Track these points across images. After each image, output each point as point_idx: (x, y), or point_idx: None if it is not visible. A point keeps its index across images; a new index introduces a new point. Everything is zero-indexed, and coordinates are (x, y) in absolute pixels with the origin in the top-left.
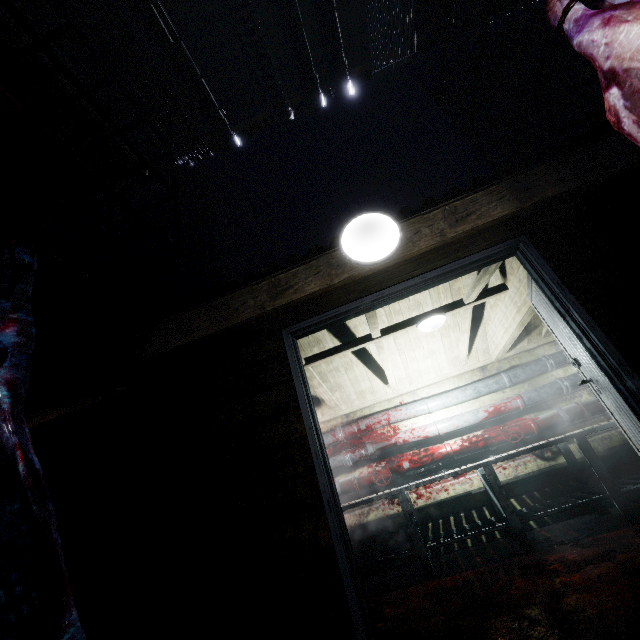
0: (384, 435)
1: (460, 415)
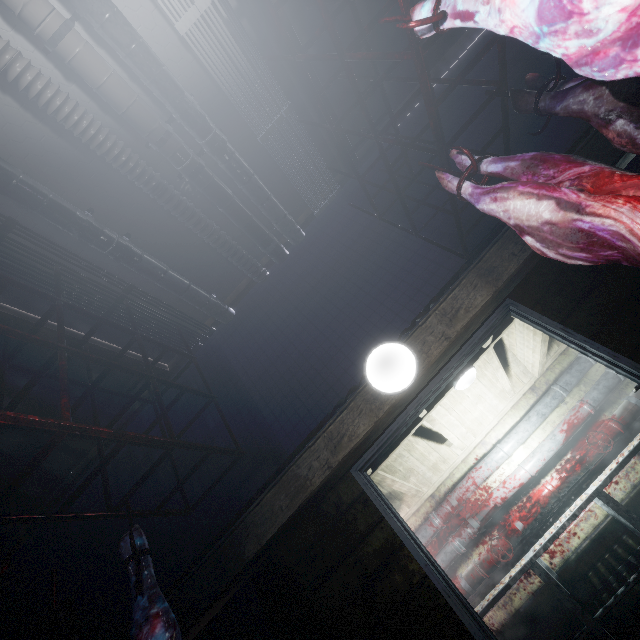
0: (479, 501)
1: (540, 446)
